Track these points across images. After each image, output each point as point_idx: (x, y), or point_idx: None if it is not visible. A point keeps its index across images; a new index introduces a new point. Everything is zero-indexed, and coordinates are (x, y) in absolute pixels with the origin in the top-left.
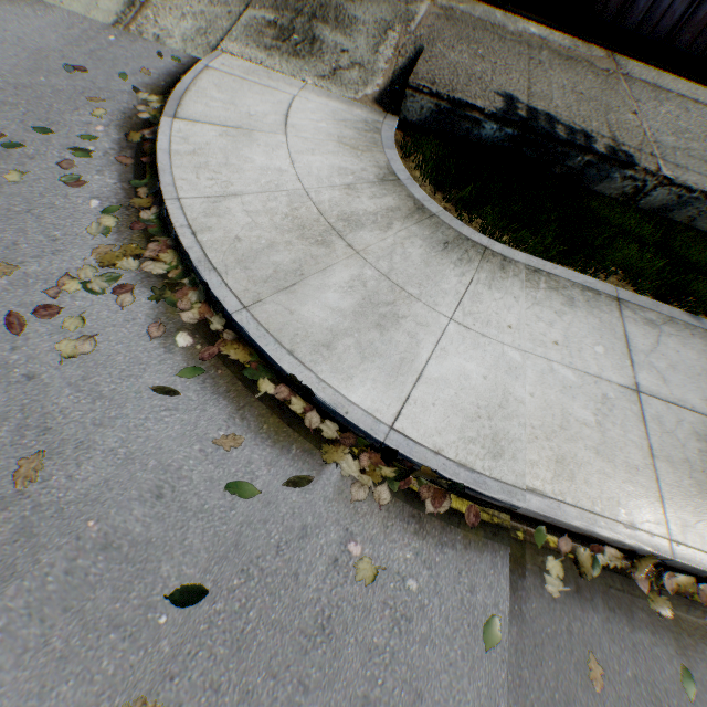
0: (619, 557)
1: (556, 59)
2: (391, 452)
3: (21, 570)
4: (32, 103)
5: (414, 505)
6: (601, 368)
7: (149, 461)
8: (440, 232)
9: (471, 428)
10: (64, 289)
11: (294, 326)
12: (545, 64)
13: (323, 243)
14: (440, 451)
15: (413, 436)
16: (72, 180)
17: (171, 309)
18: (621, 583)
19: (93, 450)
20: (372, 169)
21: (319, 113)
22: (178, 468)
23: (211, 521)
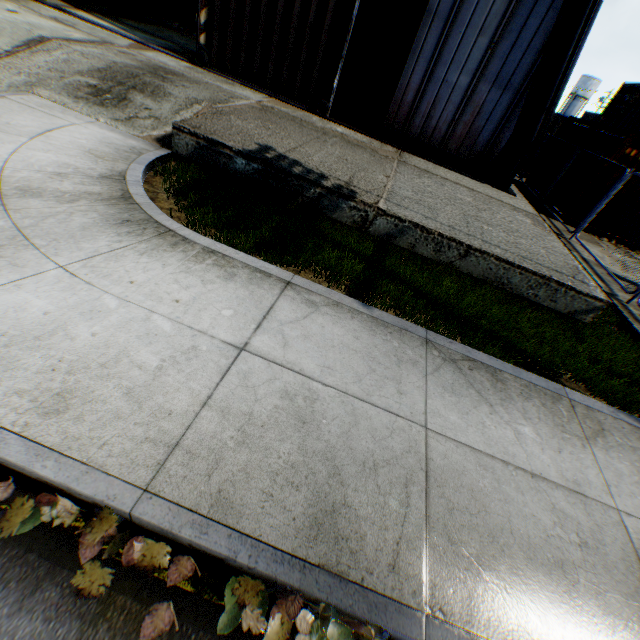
0: (76, 512)
1: (344, 143)
2: None
3: None
4: None
5: None
6: (215, 326)
7: None
8: (129, 214)
9: None
10: None
11: None
12: (329, 143)
13: None
14: None
15: None
16: None
17: None
18: (58, 548)
19: None
20: (103, 170)
21: (90, 135)
22: None
23: None
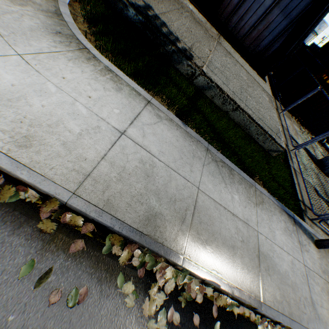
0: (38, 197)
1: (192, 18)
2: None
3: None
4: None
5: None
6: (109, 117)
7: None
8: (60, 28)
9: None
10: None
11: None
12: (184, 15)
13: None
14: None
15: None
16: None
17: None
18: (29, 211)
19: None
20: None
21: None
22: None
23: None
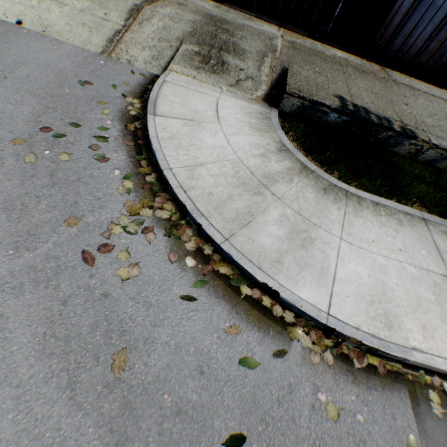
0: None
1: (356, 72)
2: (330, 329)
3: (130, 435)
4: (64, 106)
5: (347, 363)
6: (427, 264)
7: (189, 348)
8: (319, 182)
9: (370, 310)
10: (112, 233)
11: (257, 250)
12: (352, 76)
13: (258, 193)
14: (358, 327)
15: (341, 319)
16: (100, 157)
17: (178, 242)
18: None
19: (154, 343)
20: (272, 143)
21: (234, 108)
22: (208, 351)
23: (236, 387)
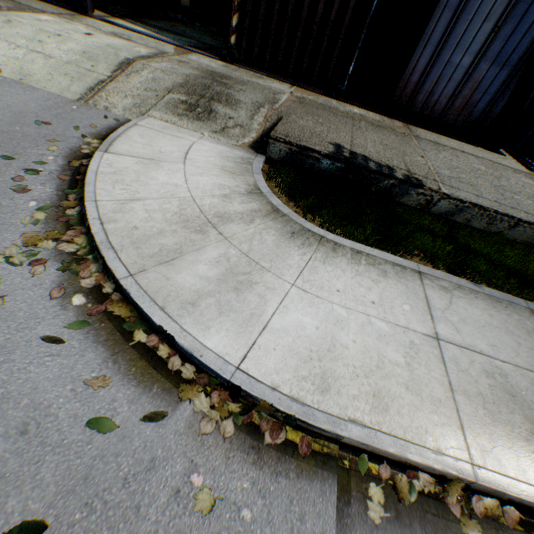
0: (432, 481)
1: (370, 126)
2: (236, 389)
3: None
4: (6, 141)
5: (255, 436)
6: (408, 321)
7: (24, 399)
8: (289, 226)
9: (304, 368)
10: None
11: (168, 289)
12: (363, 128)
13: (200, 231)
14: (277, 387)
15: (255, 375)
16: (20, 188)
17: (74, 277)
18: (436, 508)
19: None
20: (243, 186)
21: (210, 152)
22: (48, 406)
23: (67, 455)
